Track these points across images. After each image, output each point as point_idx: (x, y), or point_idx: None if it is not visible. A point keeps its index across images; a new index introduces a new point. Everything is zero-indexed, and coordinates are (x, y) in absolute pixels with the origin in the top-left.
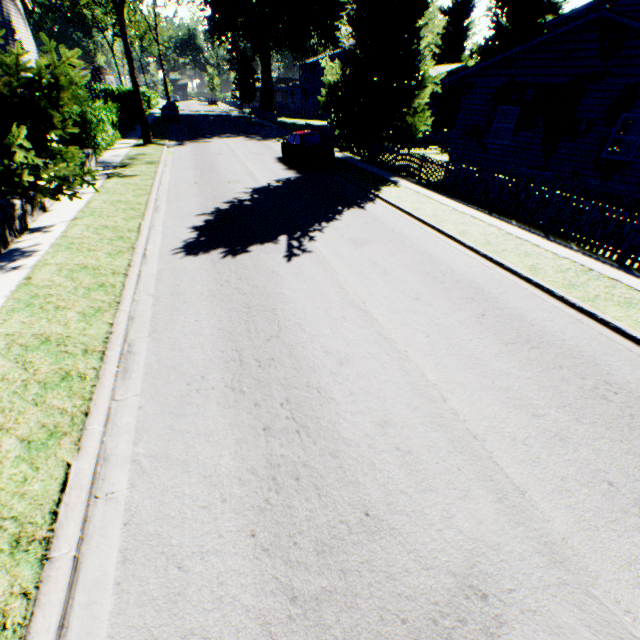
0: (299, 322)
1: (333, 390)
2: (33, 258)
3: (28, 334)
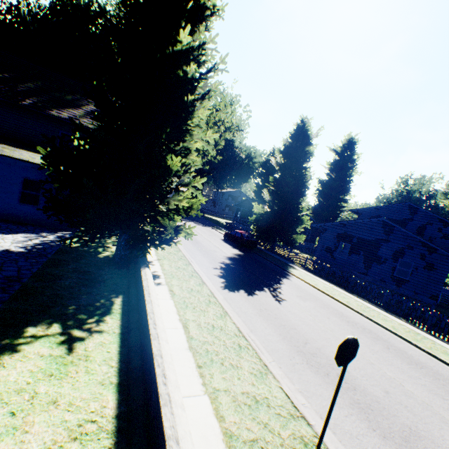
0: (312, 337)
1: (354, 373)
2: (162, 279)
3: (202, 321)
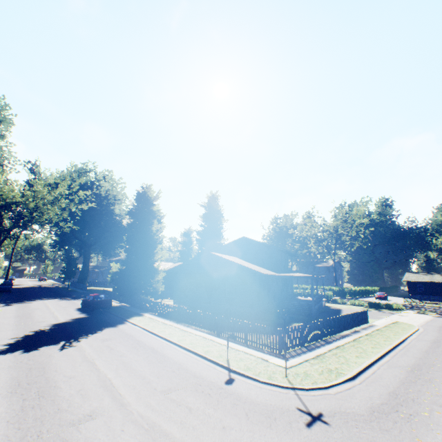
0: (56, 369)
1: (62, 385)
2: None
3: None
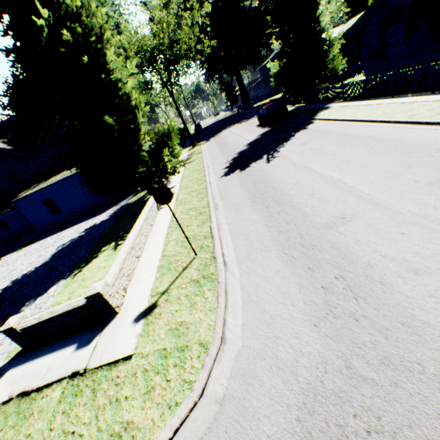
0: (275, 179)
1: (290, 192)
2: (175, 195)
3: (185, 209)
